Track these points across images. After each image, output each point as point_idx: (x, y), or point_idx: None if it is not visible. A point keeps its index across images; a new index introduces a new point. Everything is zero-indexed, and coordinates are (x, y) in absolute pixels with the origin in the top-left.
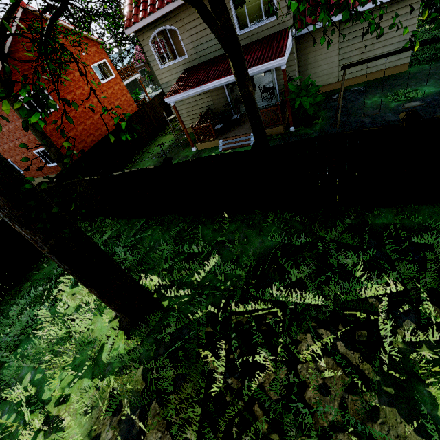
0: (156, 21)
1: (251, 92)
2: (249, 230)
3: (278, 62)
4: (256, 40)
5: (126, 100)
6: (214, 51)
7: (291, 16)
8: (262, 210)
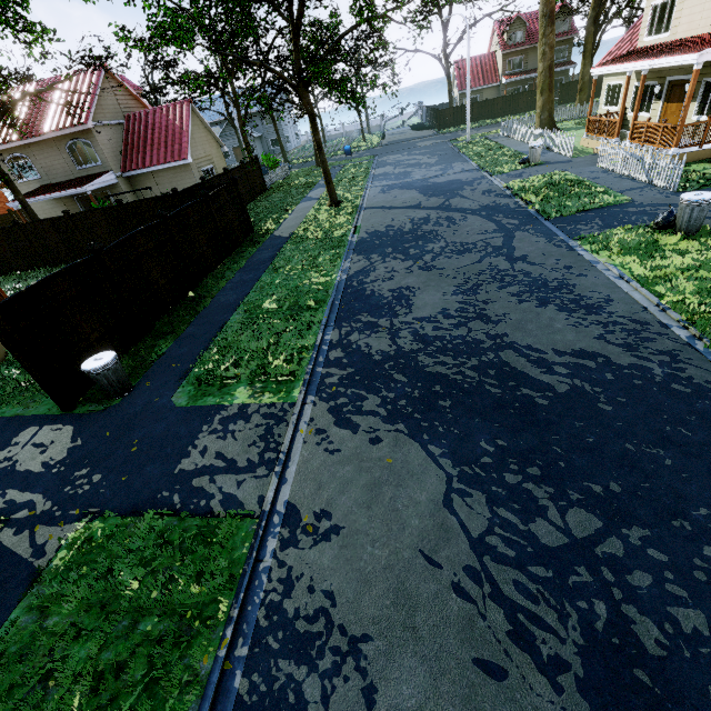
0: (10, 149)
1: (22, 199)
2: (23, 275)
3: (81, 189)
4: (91, 175)
5: (4, 208)
6: (62, 177)
7: (115, 165)
8: (39, 267)
